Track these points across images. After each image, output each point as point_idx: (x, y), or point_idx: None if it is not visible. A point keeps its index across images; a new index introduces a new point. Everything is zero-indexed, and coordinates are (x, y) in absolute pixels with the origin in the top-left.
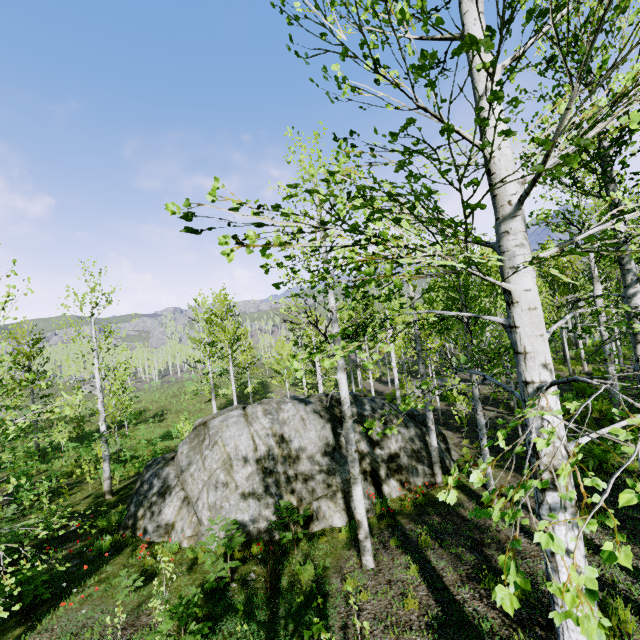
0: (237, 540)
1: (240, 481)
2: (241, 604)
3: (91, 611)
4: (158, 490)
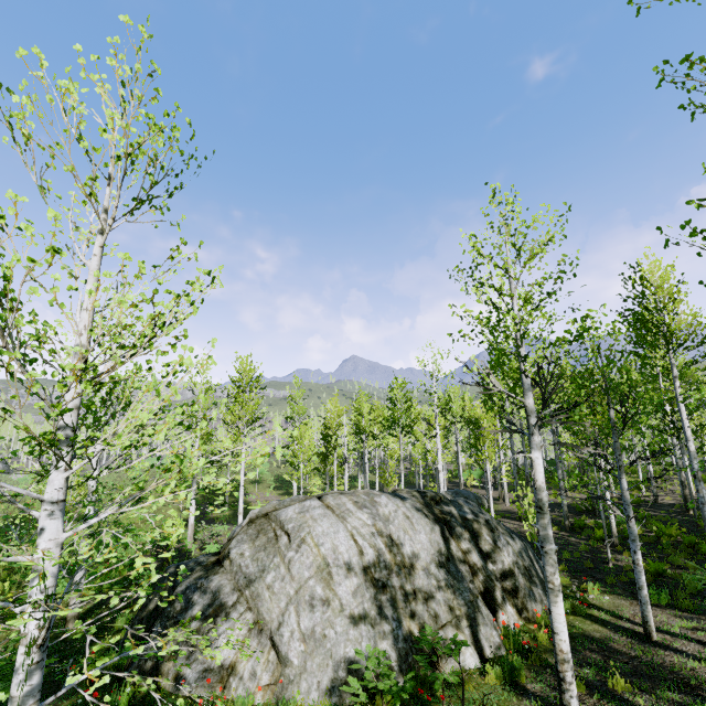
0: (411, 682)
1: (345, 597)
2: None
3: None
4: (202, 611)
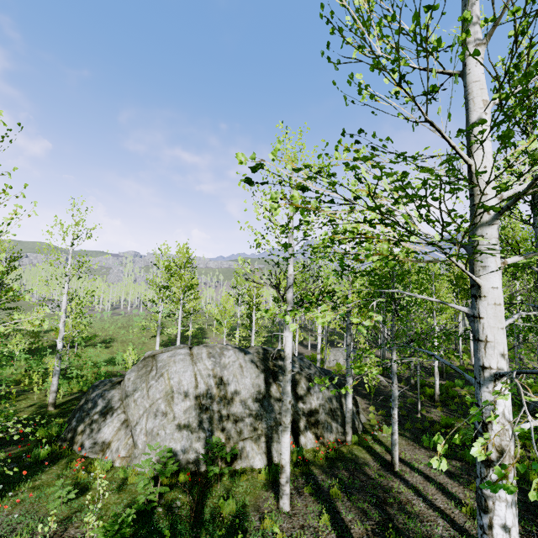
0: (171, 467)
1: (178, 413)
2: (165, 529)
3: (22, 516)
4: (101, 409)
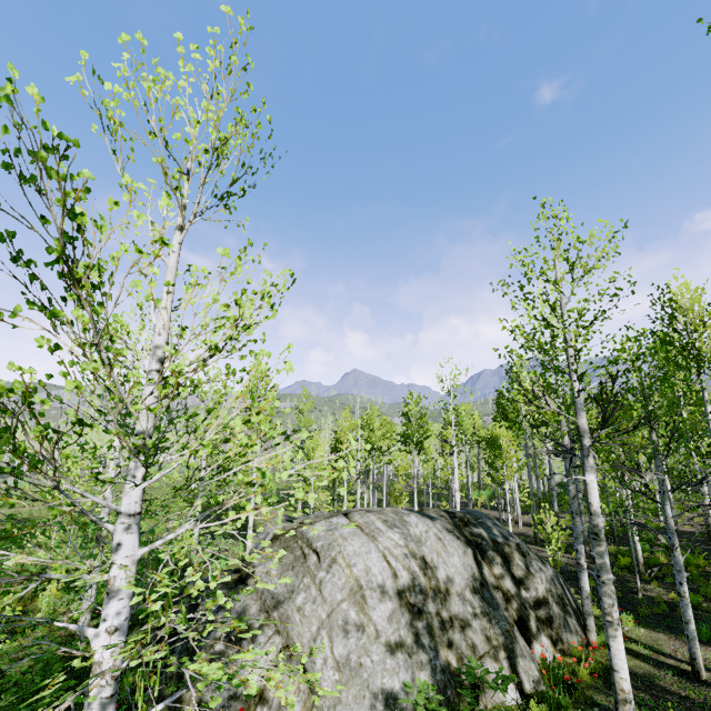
0: None
1: (380, 623)
2: None
3: None
4: (226, 632)
